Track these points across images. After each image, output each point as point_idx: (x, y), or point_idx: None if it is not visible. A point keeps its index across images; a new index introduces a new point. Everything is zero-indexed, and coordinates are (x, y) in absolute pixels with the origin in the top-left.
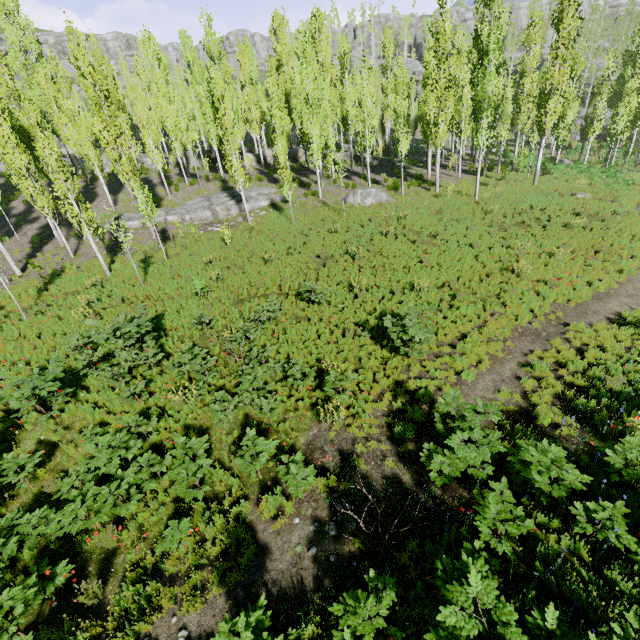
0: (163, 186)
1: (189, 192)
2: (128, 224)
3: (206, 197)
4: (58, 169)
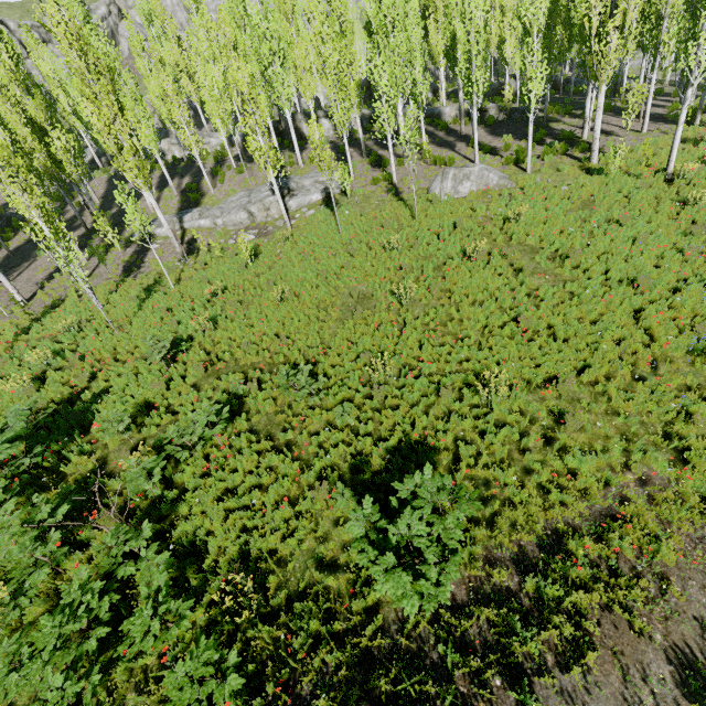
0: (211, 176)
1: (235, 183)
2: (157, 232)
3: (251, 190)
4: (9, 180)
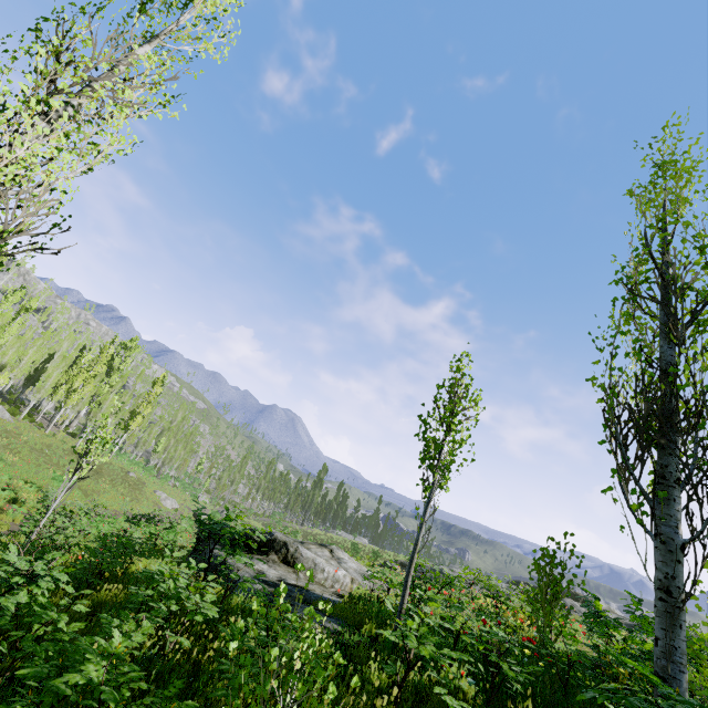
0: None
1: None
2: None
3: None
4: None
